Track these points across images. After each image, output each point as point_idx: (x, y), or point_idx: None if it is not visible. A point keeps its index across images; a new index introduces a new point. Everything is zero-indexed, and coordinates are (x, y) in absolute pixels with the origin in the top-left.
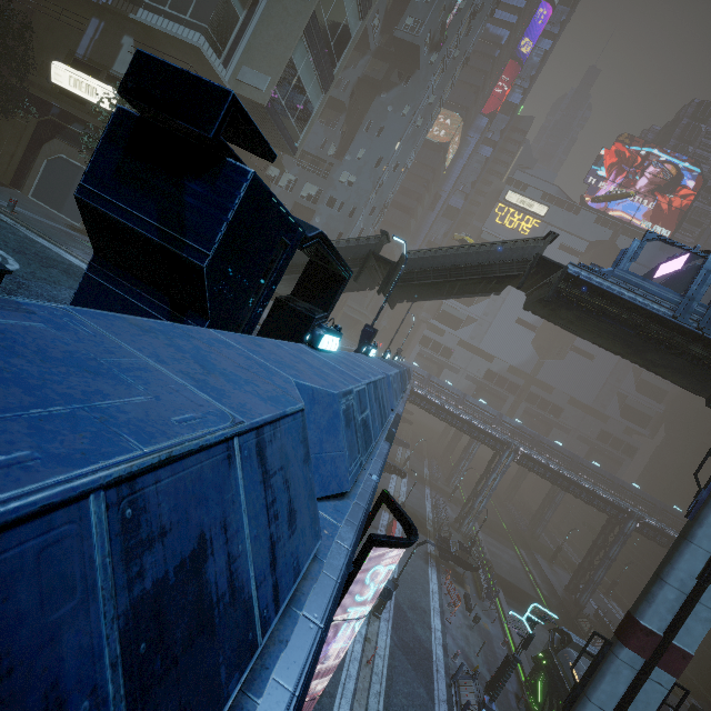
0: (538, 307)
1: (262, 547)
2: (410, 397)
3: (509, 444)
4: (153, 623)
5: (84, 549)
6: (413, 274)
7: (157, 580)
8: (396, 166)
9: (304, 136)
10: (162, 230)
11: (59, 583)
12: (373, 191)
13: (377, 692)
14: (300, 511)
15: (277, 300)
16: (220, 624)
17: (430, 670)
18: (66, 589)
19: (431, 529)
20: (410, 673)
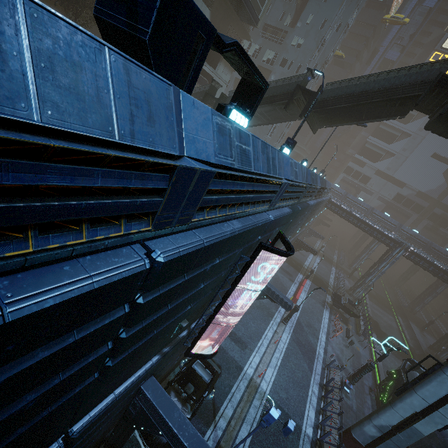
0: (436, 125)
1: (124, 107)
2: (327, 205)
3: (401, 244)
4: (49, 64)
5: (13, 7)
6: (329, 101)
7: (51, 52)
8: (338, 26)
9: (265, 8)
10: (128, 23)
11: (2, 6)
12: (316, 49)
13: (277, 357)
14: (159, 125)
15: (219, 105)
16: (89, 104)
17: (313, 358)
18: (5, 11)
19: (331, 290)
20: (299, 355)
